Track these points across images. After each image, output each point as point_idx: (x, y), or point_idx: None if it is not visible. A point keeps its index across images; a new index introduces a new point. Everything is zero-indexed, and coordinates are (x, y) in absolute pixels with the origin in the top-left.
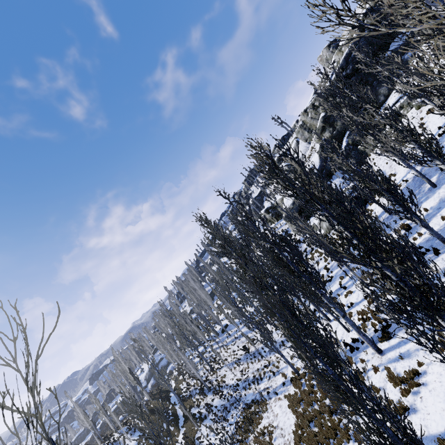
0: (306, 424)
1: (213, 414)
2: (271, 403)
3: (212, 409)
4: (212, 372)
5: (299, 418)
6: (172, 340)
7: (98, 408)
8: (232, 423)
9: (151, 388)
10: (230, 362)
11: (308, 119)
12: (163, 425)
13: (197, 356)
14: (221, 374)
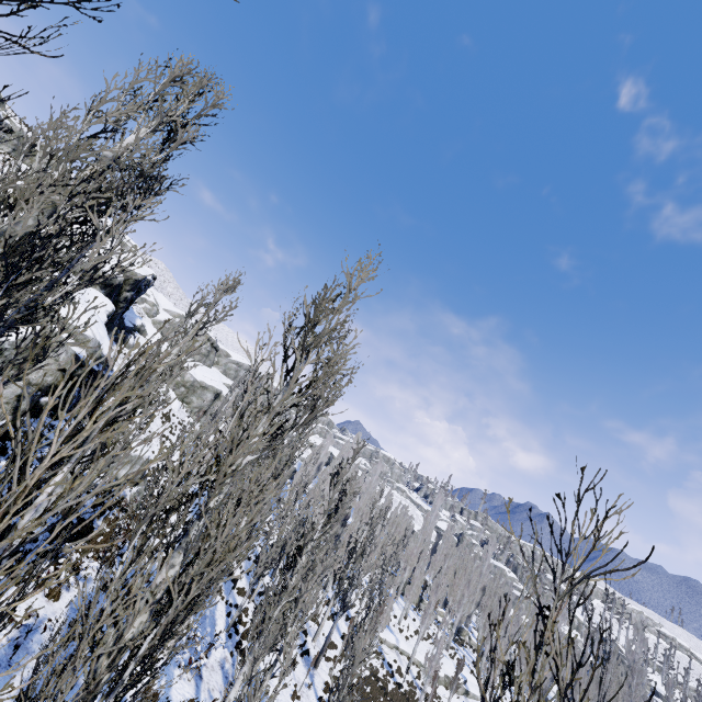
0: None
1: None
2: None
3: None
4: None
5: None
6: None
7: None
8: None
9: None
10: None
11: None
12: None
13: None
14: None
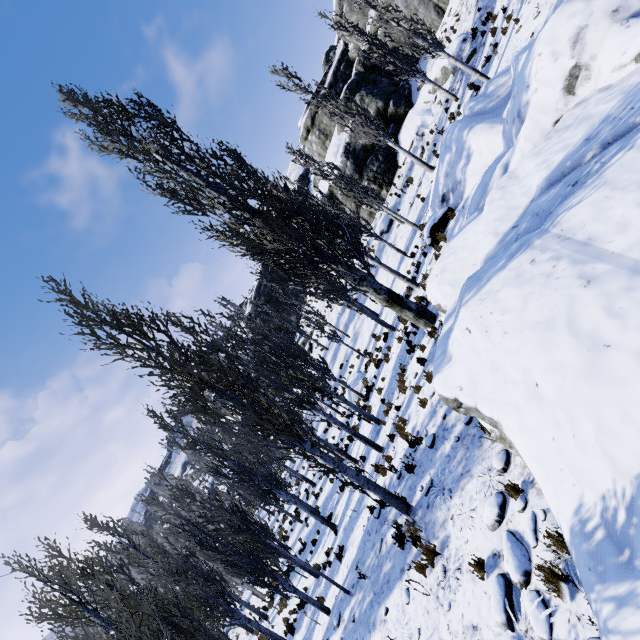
0: None
1: None
2: None
3: None
4: None
5: None
6: None
7: None
8: None
9: None
10: None
11: None
12: None
13: None
14: None
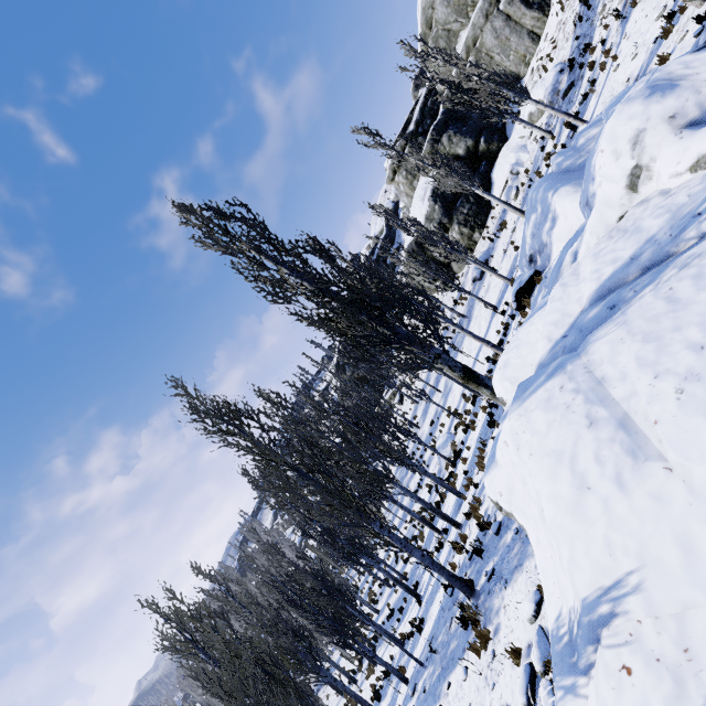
0: None
1: None
2: None
3: None
4: None
5: None
6: None
7: None
8: None
9: None
10: None
11: None
12: None
13: None
14: None
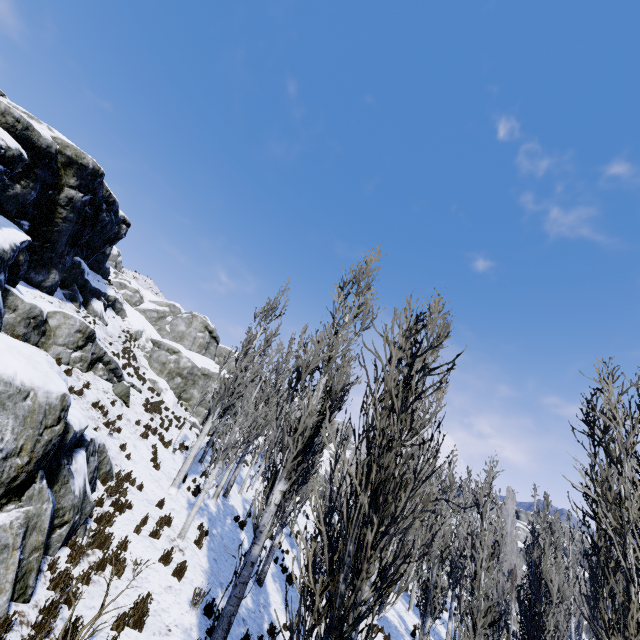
0: None
1: None
2: None
3: None
4: None
5: None
6: None
7: None
8: None
9: None
10: None
11: None
12: None
13: None
14: None
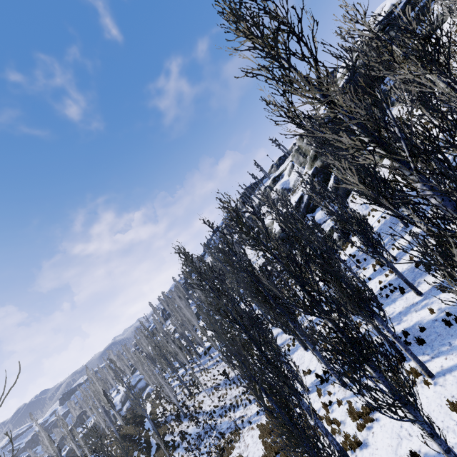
0: (273, 456)
1: (187, 442)
2: (244, 433)
3: (186, 436)
4: (190, 397)
5: (267, 450)
6: (153, 360)
7: (65, 433)
8: (205, 452)
9: (126, 411)
10: (209, 387)
11: (303, 144)
12: (134, 453)
13: (177, 379)
14: (199, 399)
